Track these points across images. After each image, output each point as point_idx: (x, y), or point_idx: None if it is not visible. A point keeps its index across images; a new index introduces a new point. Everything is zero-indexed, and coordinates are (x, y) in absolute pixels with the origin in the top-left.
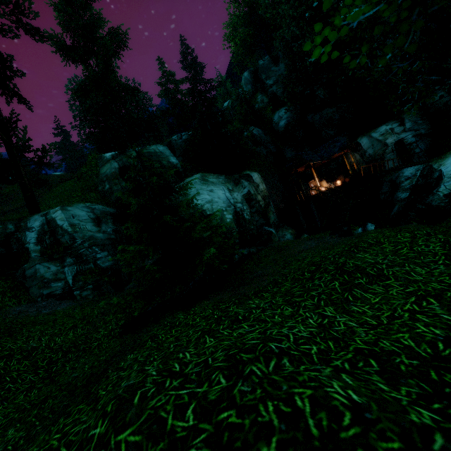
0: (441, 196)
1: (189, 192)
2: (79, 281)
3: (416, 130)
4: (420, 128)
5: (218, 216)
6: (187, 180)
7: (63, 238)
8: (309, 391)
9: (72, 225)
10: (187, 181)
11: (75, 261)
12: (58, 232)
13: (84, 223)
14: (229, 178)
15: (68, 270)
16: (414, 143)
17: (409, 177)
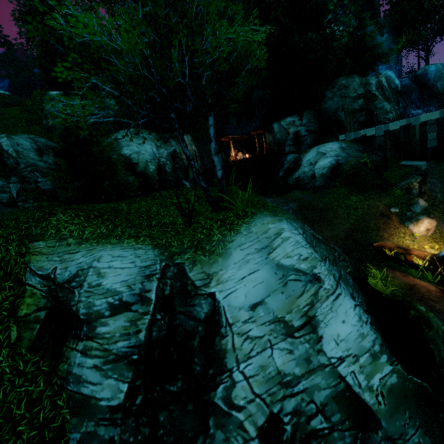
0: (294, 178)
1: (121, 142)
2: (22, 196)
3: (308, 126)
4: (311, 125)
5: (143, 165)
6: (121, 131)
7: (9, 161)
8: (80, 207)
9: (16, 151)
10: (121, 132)
11: (18, 180)
12: (4, 155)
13: (28, 152)
14: (160, 136)
15: (12, 186)
16: (305, 136)
17: (288, 161)
